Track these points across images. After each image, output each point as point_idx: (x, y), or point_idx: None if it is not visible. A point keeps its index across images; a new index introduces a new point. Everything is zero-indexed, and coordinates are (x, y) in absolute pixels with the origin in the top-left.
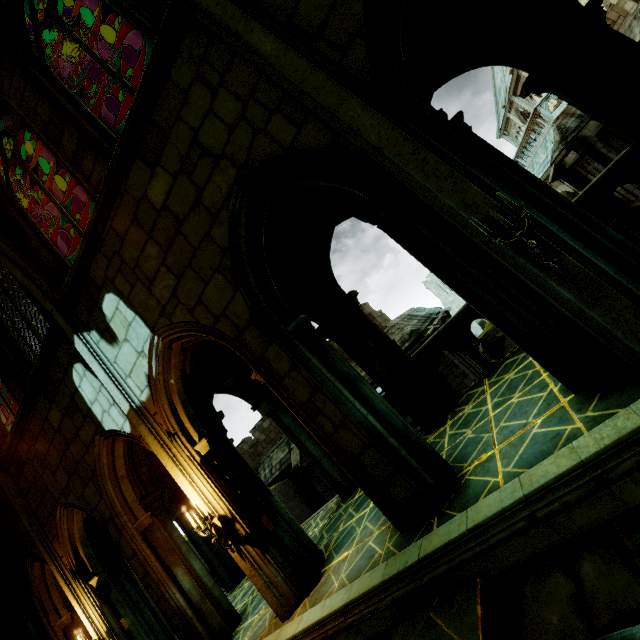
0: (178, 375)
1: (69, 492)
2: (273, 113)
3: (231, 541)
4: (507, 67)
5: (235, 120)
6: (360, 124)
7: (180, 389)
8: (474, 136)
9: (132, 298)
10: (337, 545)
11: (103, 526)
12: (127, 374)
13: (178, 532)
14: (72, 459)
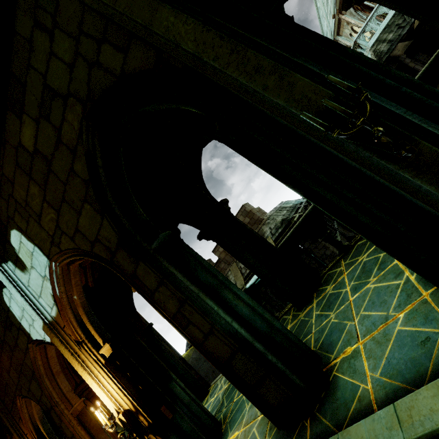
0: (80, 291)
1: (21, 387)
2: (101, 43)
3: (136, 433)
4: (330, 15)
5: (72, 58)
6: (175, 33)
7: (84, 302)
8: (297, 26)
9: (29, 232)
10: (231, 419)
11: (48, 413)
12: (39, 295)
13: (109, 410)
14: (17, 362)
